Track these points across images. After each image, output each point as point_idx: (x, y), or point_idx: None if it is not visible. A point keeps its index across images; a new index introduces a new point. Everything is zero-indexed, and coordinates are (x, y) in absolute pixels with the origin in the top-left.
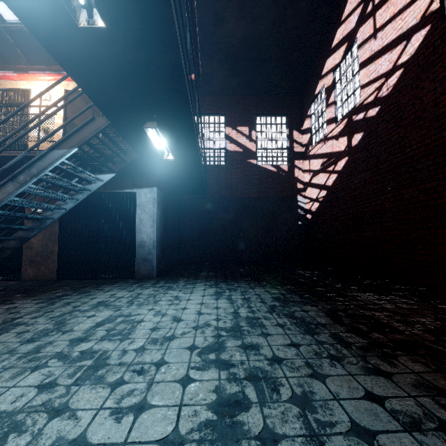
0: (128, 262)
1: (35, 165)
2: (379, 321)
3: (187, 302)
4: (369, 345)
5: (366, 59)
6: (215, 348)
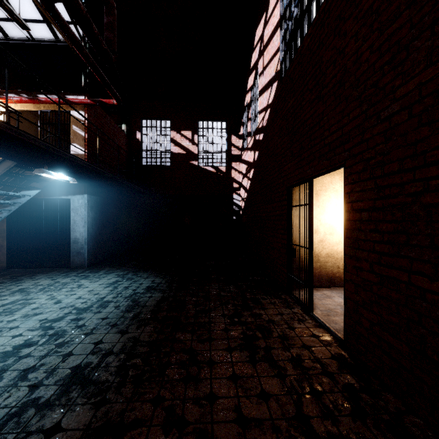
0: (65, 255)
1: None
2: (183, 304)
3: (81, 290)
4: (146, 319)
5: (260, 90)
6: (56, 320)
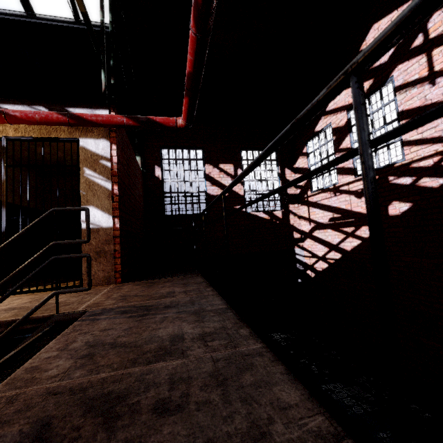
0: None
1: None
2: None
3: None
4: None
5: (413, 108)
6: None
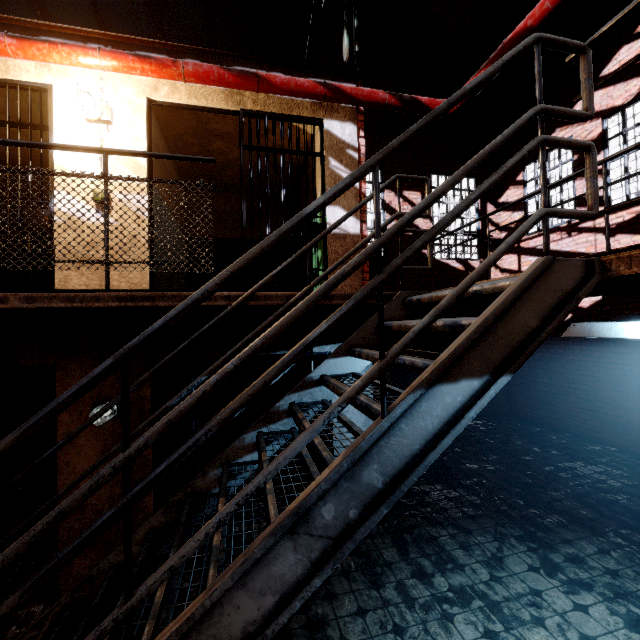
0: None
1: (375, 452)
2: None
3: None
4: None
5: None
6: None
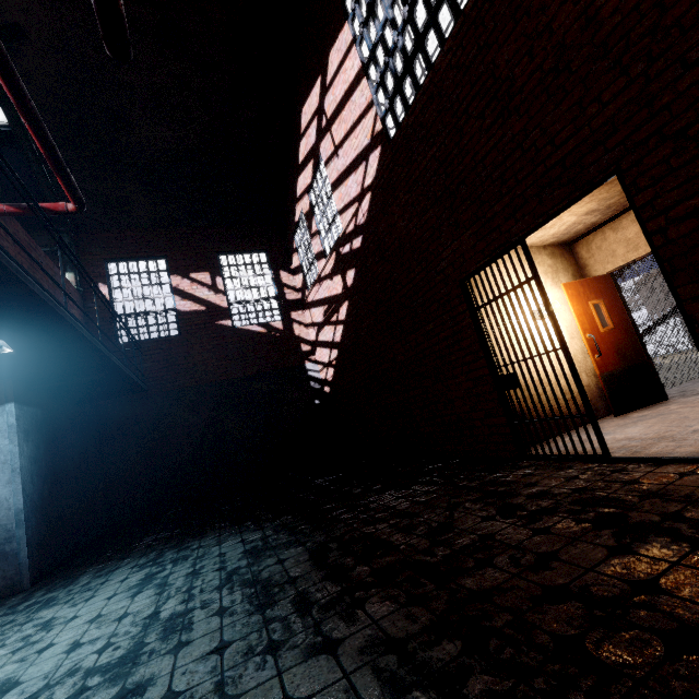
0: None
1: None
2: (377, 540)
3: (62, 629)
4: (339, 595)
5: (335, 180)
6: None
